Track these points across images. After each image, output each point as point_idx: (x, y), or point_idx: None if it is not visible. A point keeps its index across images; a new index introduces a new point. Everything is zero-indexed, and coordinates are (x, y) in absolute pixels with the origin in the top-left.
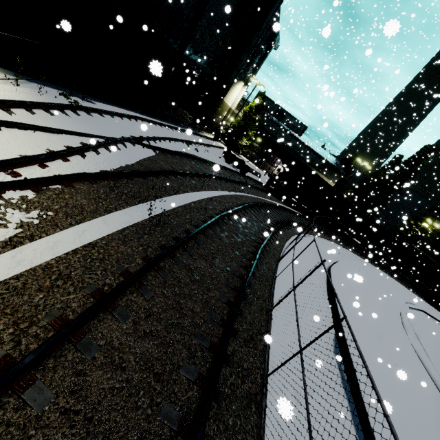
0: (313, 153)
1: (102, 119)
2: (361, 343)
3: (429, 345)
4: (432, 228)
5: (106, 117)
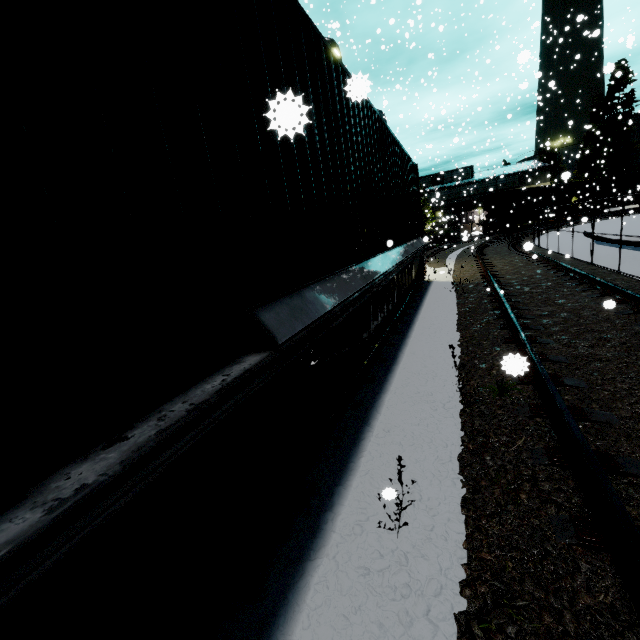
0: (499, 179)
1: None
2: (614, 232)
3: None
4: None
5: None
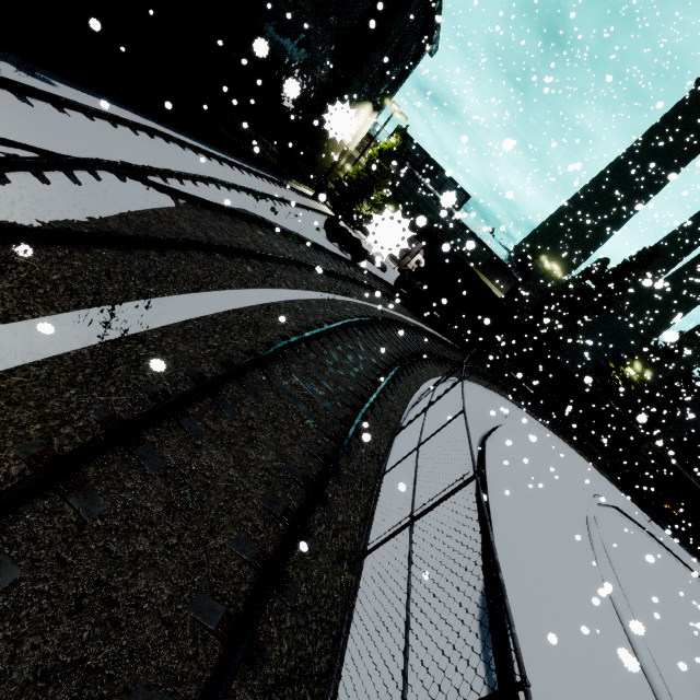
0: (475, 241)
1: (58, 117)
2: (529, 601)
3: (625, 573)
4: (640, 377)
5: (73, 115)
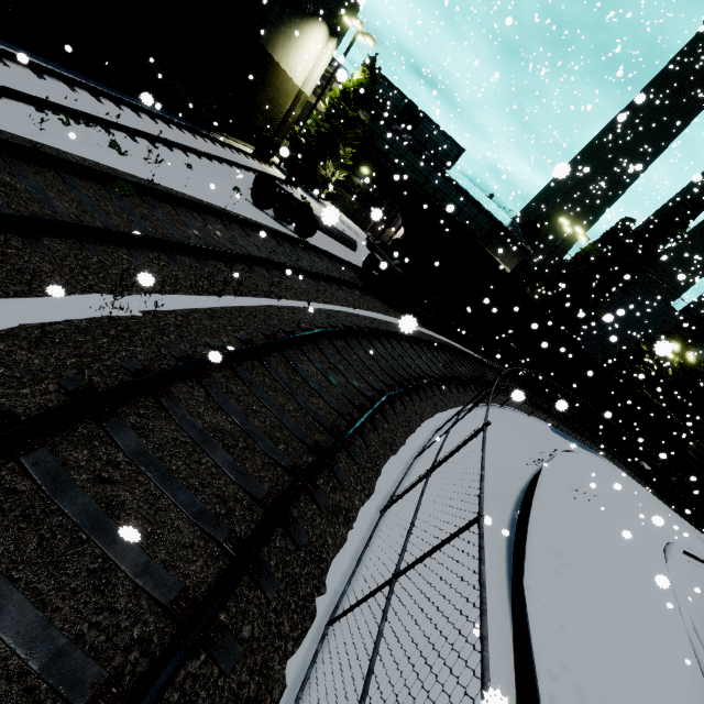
0: (472, 205)
1: None
2: None
3: None
4: (679, 360)
5: None
